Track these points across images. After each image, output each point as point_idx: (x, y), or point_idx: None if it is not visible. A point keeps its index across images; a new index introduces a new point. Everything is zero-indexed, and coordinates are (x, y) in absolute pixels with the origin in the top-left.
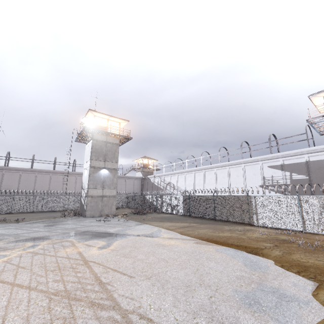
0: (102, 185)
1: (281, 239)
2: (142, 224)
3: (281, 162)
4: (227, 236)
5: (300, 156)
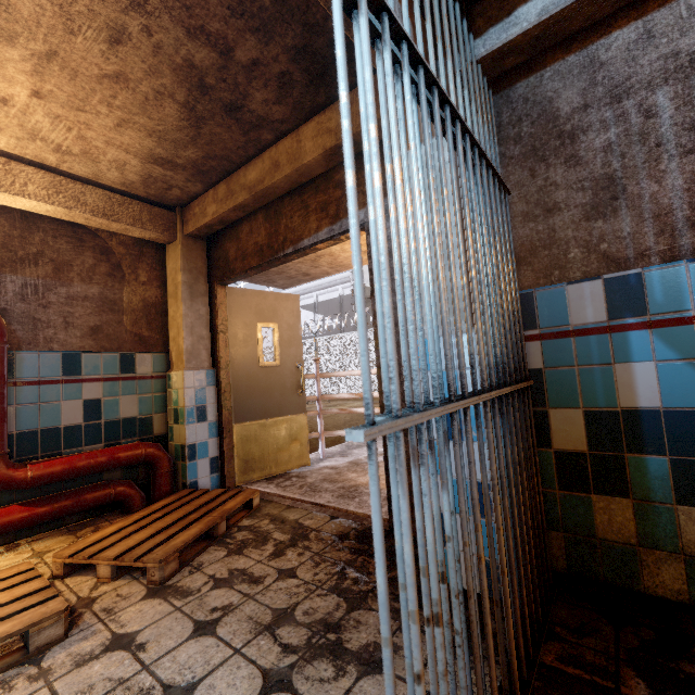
0: None
1: None
2: None
3: (314, 299)
4: None
5: (335, 287)
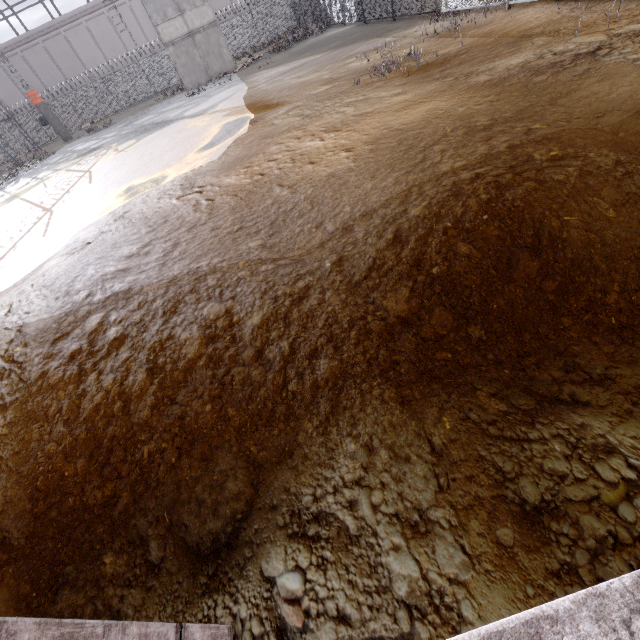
0: (174, 6)
1: (390, 59)
2: (234, 85)
3: None
4: (306, 80)
5: None
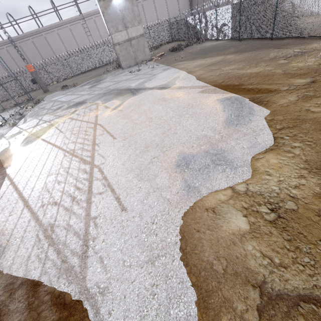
0: (123, 24)
1: None
2: (168, 69)
3: None
4: (255, 72)
5: None
